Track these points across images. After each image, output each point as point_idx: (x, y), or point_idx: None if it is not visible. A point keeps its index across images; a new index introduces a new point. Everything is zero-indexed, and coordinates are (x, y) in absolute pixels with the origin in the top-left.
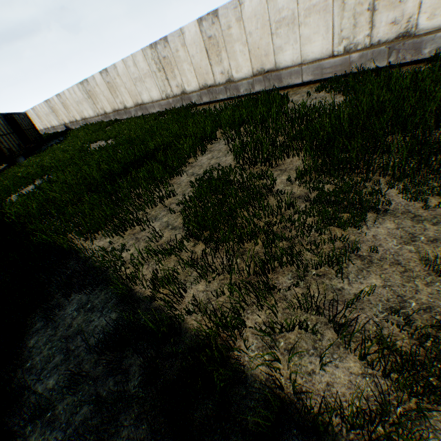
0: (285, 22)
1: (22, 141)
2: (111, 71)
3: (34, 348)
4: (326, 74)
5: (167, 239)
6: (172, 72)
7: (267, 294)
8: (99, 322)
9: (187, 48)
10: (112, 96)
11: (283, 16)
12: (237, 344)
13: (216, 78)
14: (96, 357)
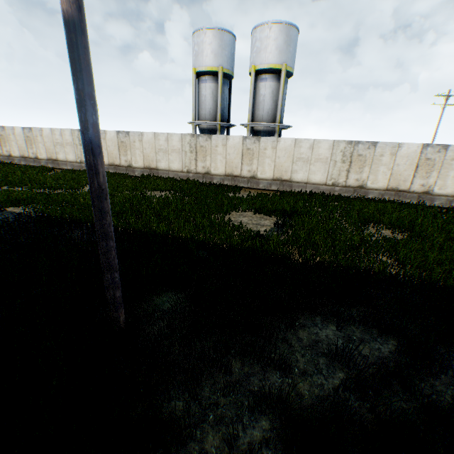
0: (60, 144)
1: None
2: None
3: None
4: (76, 168)
5: None
6: (6, 143)
7: None
8: None
9: (17, 136)
10: None
11: (59, 141)
12: None
13: (31, 154)
14: None
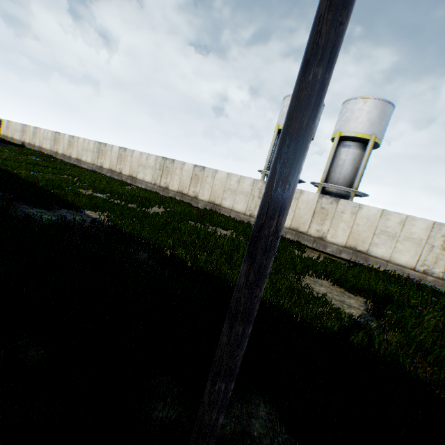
0: (143, 165)
1: None
2: (76, 138)
3: None
4: (148, 188)
5: None
6: (102, 156)
7: None
8: None
9: (112, 152)
10: (68, 148)
11: (143, 163)
12: None
13: (117, 169)
14: None
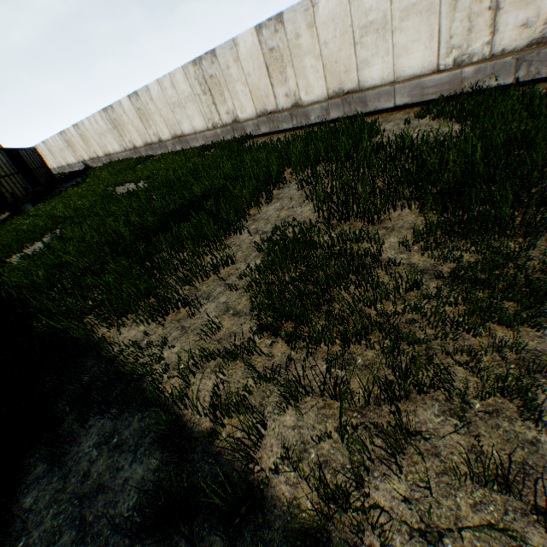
0: (373, 27)
1: (29, 183)
2: (143, 94)
3: (31, 512)
4: (428, 95)
5: (227, 331)
6: (221, 94)
7: (402, 441)
8: (131, 472)
9: (242, 64)
10: (144, 126)
11: (371, 19)
12: (366, 541)
13: (279, 101)
14: (127, 540)
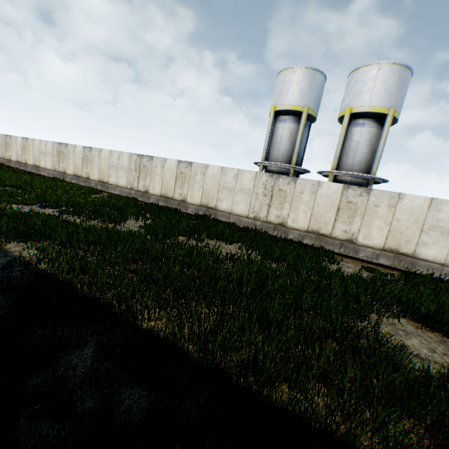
0: (114, 166)
1: None
2: (31, 141)
3: None
4: (124, 194)
5: None
6: (64, 159)
7: None
8: None
9: (76, 154)
10: (23, 153)
11: (114, 164)
12: None
13: (83, 174)
14: None
